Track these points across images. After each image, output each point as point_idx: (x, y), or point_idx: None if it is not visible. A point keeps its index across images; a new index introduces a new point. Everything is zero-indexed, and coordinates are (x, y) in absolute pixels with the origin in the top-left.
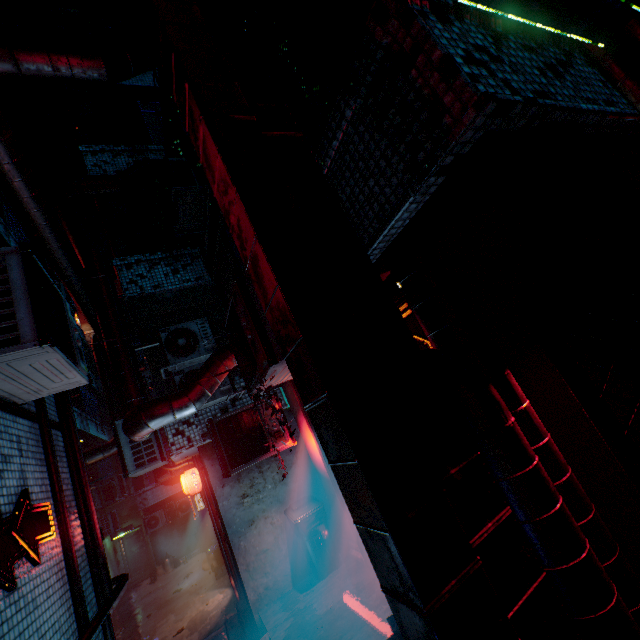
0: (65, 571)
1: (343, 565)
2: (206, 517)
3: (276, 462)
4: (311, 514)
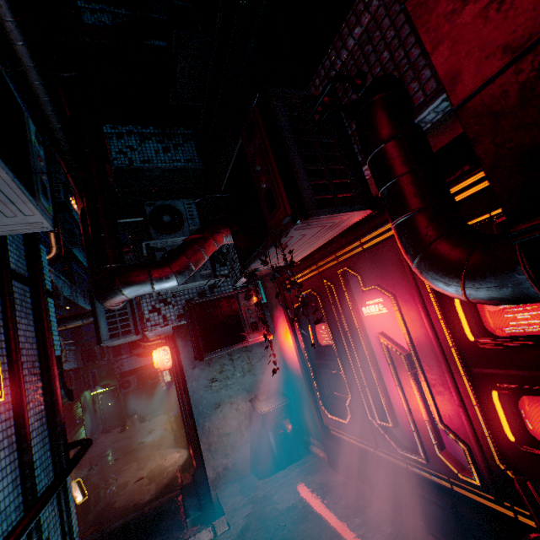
0: (14, 438)
1: (303, 459)
2: (170, 387)
3: (247, 352)
4: (277, 407)
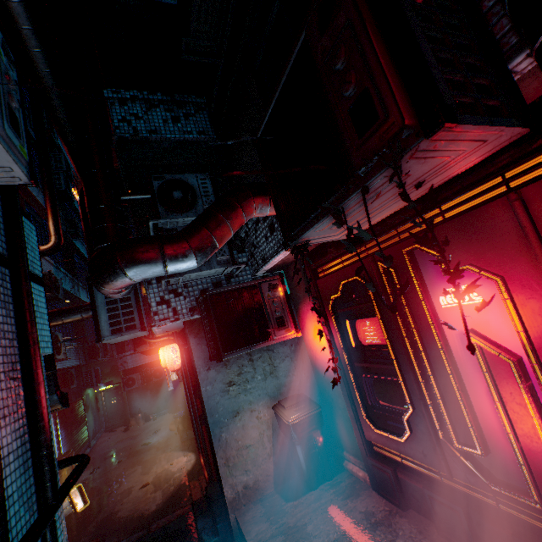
0: None
1: (336, 478)
2: (176, 385)
3: (268, 352)
4: (307, 417)
